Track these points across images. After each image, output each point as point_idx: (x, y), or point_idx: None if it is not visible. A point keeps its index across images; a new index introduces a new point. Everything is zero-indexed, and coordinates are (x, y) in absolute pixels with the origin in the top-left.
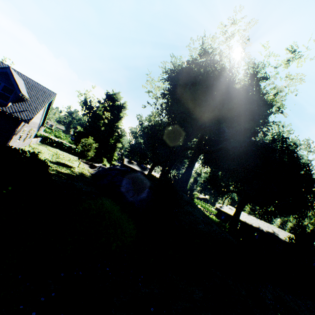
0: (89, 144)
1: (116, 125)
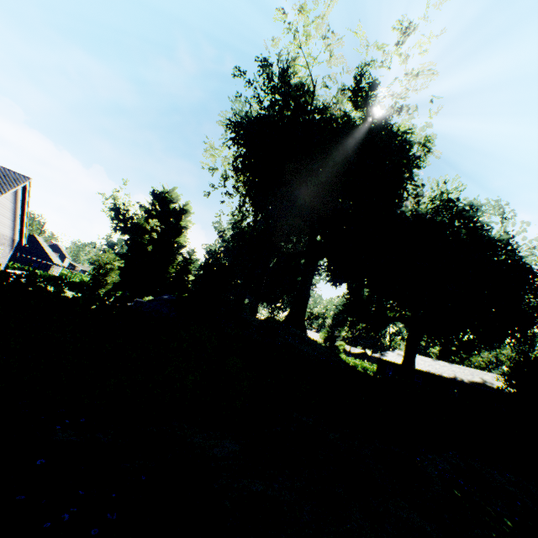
0: (106, 263)
1: (177, 242)
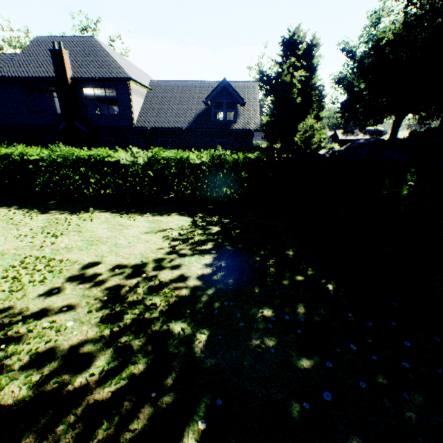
0: (309, 128)
1: (311, 85)
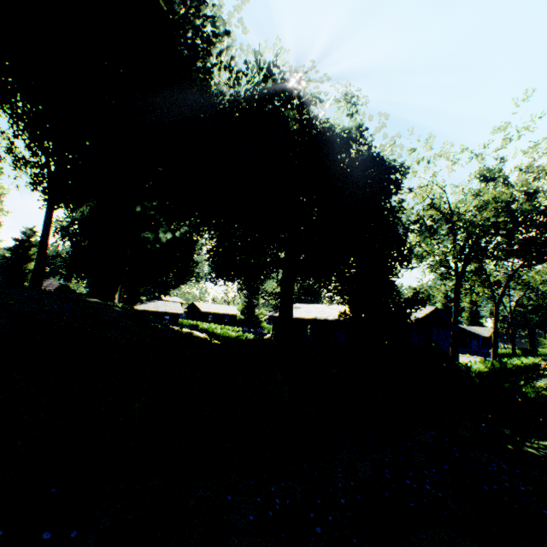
0: None
1: None
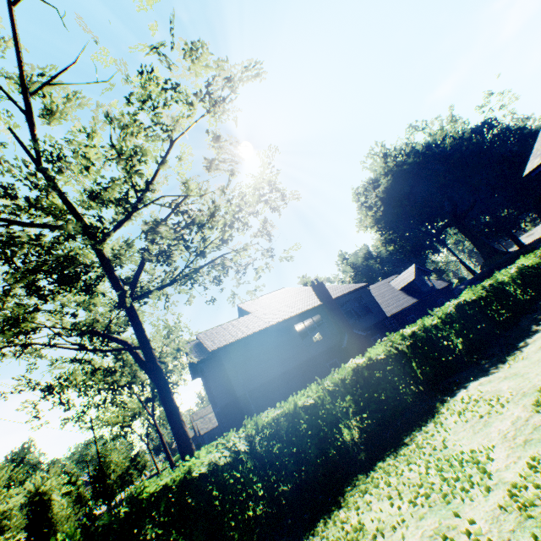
0: None
1: None
